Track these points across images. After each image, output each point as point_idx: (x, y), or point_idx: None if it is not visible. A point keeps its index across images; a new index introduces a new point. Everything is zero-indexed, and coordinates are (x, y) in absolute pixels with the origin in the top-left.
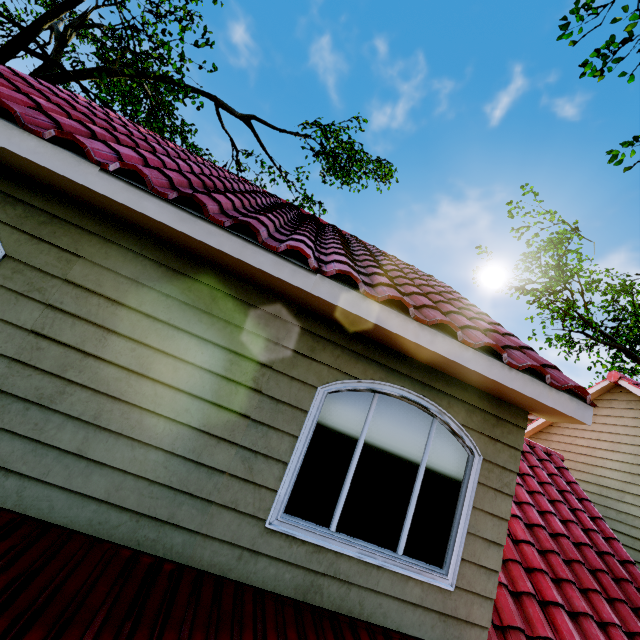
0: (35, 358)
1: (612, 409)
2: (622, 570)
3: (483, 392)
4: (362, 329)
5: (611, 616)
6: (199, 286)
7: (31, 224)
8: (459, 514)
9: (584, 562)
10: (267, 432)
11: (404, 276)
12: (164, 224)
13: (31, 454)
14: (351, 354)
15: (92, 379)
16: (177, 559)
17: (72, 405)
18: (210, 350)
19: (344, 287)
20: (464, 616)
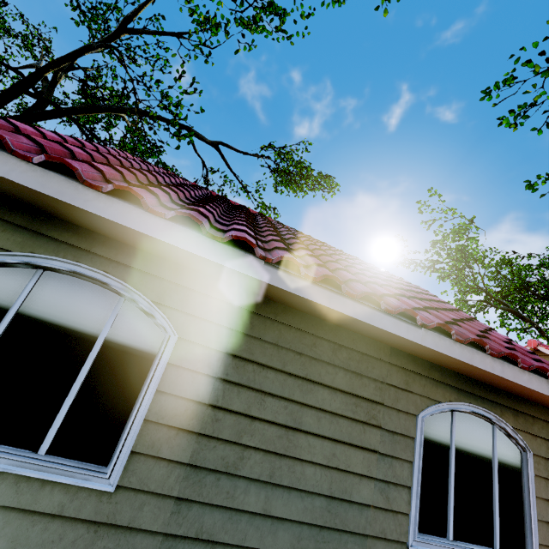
0: (216, 430)
1: None
2: None
3: (519, 397)
4: (442, 362)
5: None
6: (320, 341)
7: (192, 306)
8: (527, 505)
9: None
10: (391, 462)
11: (424, 298)
12: (315, 302)
13: (228, 522)
14: (432, 382)
15: (261, 441)
16: None
17: (251, 468)
18: (339, 397)
19: (440, 336)
20: None
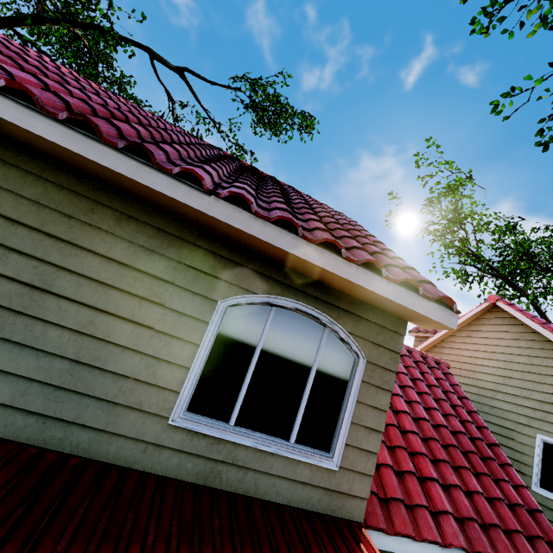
0: None
1: (490, 325)
2: (488, 451)
3: (369, 305)
4: (259, 249)
5: (476, 486)
6: (102, 208)
7: None
8: (345, 407)
9: (459, 446)
10: (170, 341)
11: (307, 207)
12: (56, 144)
13: None
14: (250, 272)
15: None
16: (84, 454)
17: None
18: (114, 268)
19: (237, 208)
20: (347, 490)
